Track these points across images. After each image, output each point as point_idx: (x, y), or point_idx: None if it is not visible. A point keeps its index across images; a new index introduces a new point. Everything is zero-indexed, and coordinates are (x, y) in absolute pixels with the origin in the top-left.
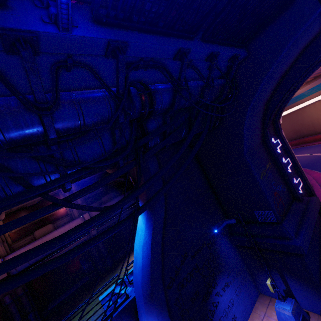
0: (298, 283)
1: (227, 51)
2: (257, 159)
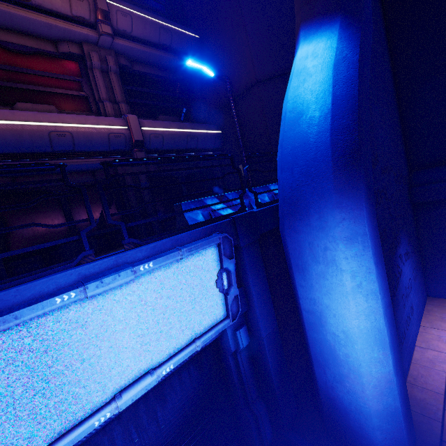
0: None
1: None
2: None
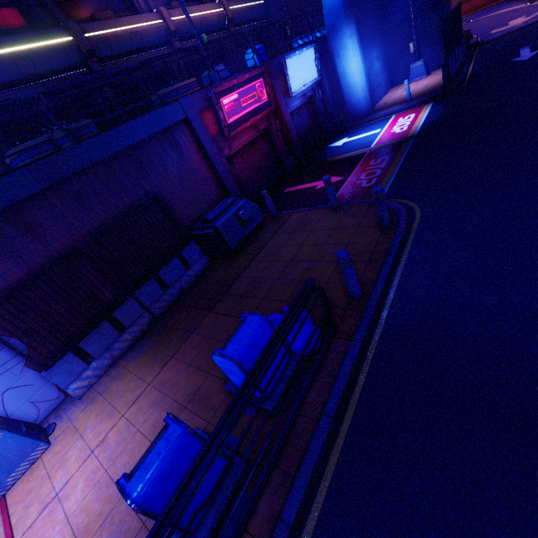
0: (429, 45)
1: None
2: None
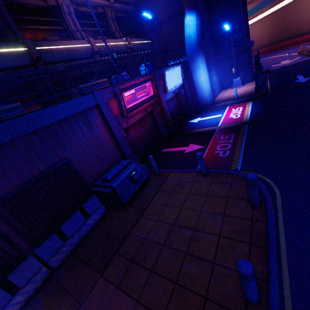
0: (243, 70)
1: None
2: (241, 2)
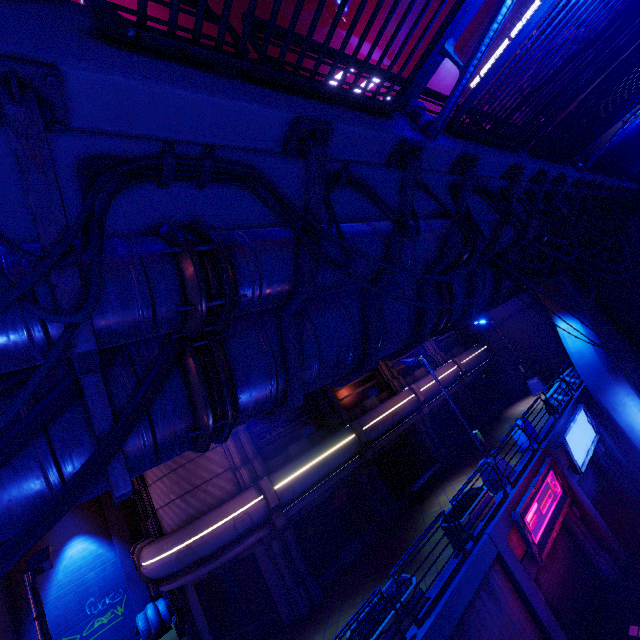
0: None
1: (638, 187)
2: None
